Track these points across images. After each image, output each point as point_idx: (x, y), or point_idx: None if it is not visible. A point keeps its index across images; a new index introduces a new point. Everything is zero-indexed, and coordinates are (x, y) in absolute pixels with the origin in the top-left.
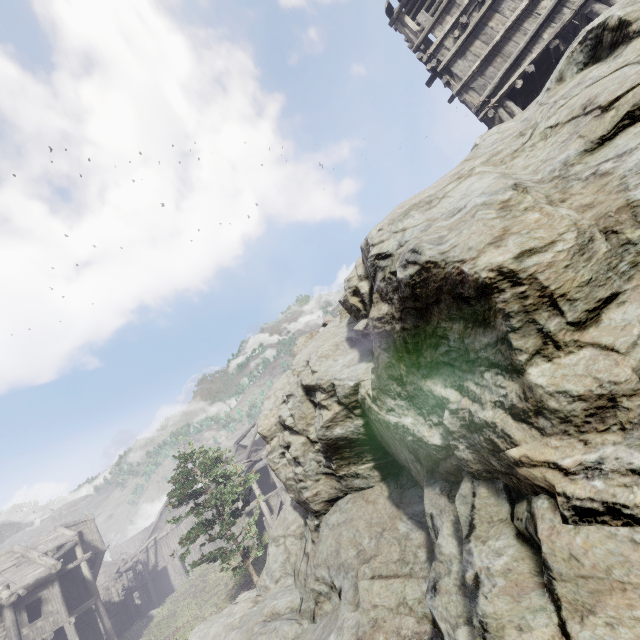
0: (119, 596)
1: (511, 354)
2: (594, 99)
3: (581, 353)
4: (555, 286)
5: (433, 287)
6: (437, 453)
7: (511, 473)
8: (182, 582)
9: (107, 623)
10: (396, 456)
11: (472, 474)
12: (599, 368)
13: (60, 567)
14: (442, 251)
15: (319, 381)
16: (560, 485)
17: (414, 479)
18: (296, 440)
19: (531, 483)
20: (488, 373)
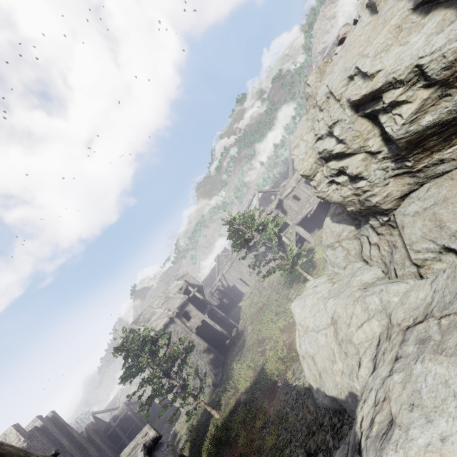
0: (217, 302)
1: None
2: None
3: None
4: None
5: None
6: None
7: None
8: (246, 289)
9: (222, 314)
10: None
11: None
12: None
13: (187, 297)
14: None
15: (391, 76)
16: None
17: None
18: (352, 161)
19: None
20: None
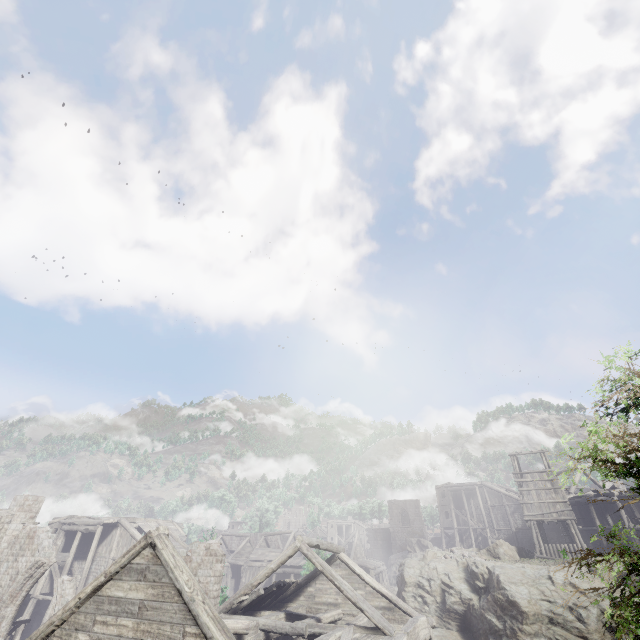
0: None
1: (522, 622)
2: (544, 592)
3: (529, 627)
4: (530, 617)
5: (515, 604)
6: (499, 629)
7: (515, 637)
8: None
9: None
10: (471, 625)
11: (507, 636)
12: (531, 630)
13: None
14: (518, 601)
15: (455, 587)
16: (522, 639)
17: (472, 635)
18: (429, 597)
19: (518, 639)
20: (517, 622)
